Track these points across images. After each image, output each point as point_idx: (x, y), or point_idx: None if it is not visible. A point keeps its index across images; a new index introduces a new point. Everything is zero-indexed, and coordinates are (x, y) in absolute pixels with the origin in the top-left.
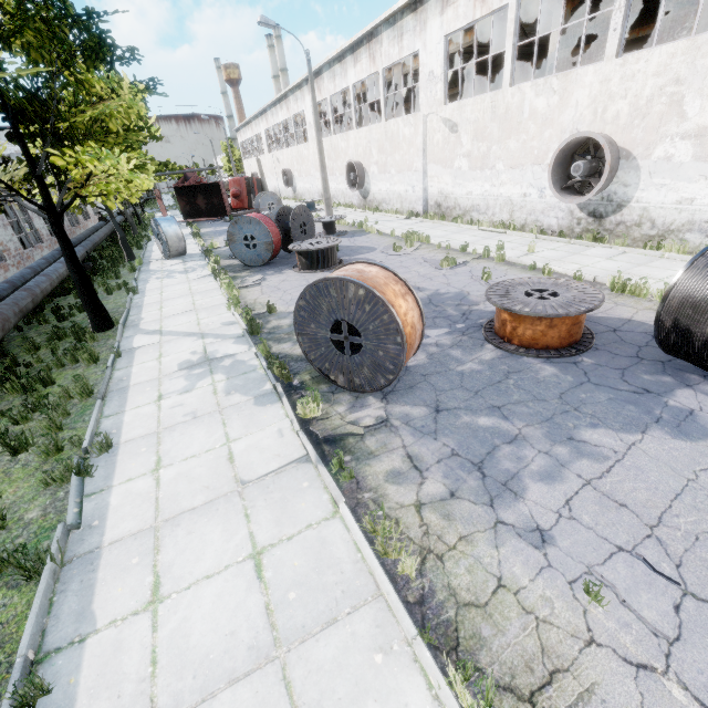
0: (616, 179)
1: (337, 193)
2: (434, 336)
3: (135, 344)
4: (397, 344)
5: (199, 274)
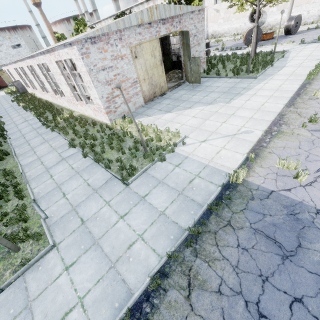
0: (262, 17)
1: None
2: None
3: None
4: (261, 35)
5: None
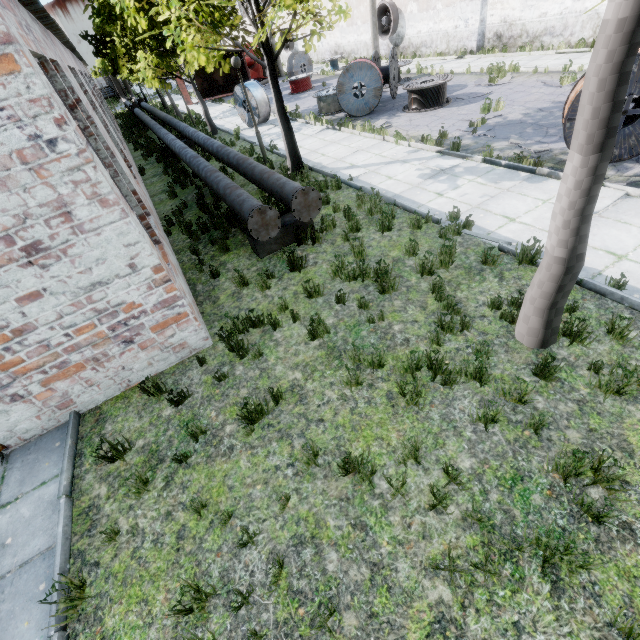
0: None
1: (358, 46)
2: None
3: (351, 175)
4: None
5: (314, 130)
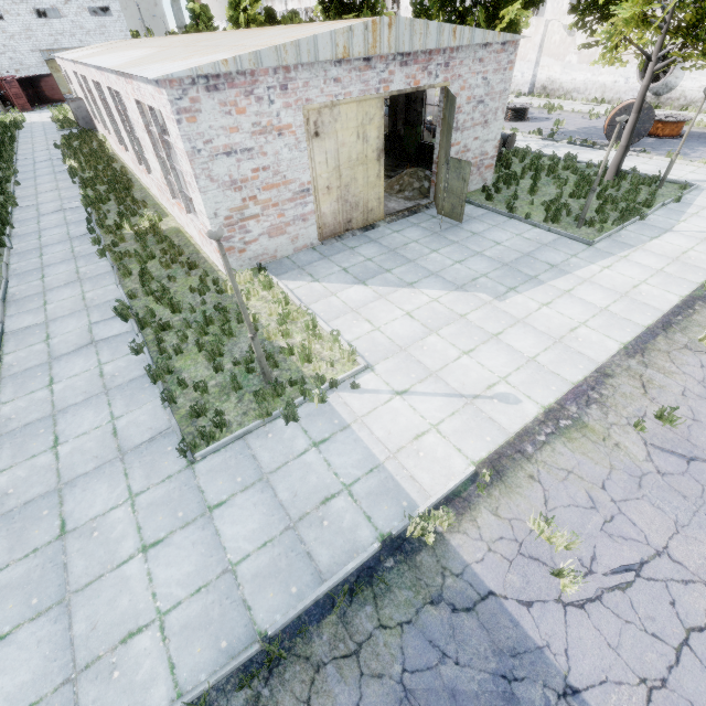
0: (672, 75)
1: None
2: None
3: None
4: (650, 124)
5: None
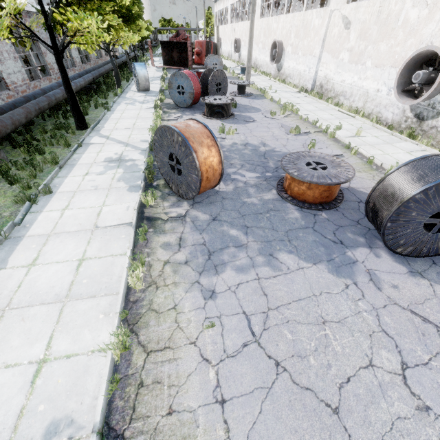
0: None
1: (264, 63)
2: (247, 177)
3: (91, 141)
4: (196, 175)
5: (148, 106)
